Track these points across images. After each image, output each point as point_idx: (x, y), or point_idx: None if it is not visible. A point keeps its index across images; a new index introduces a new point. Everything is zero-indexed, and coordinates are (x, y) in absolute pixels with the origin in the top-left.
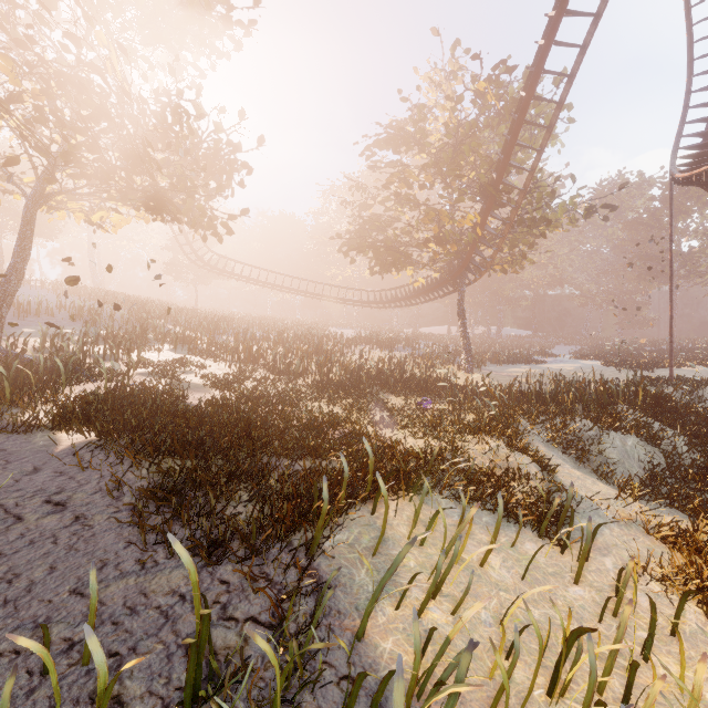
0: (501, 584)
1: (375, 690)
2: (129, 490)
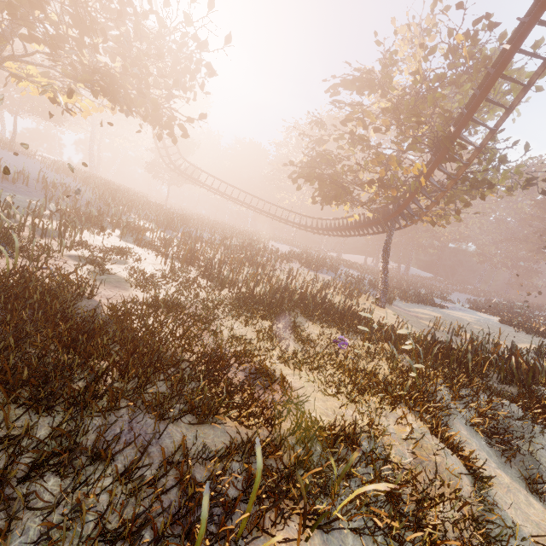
0: None
1: None
2: None
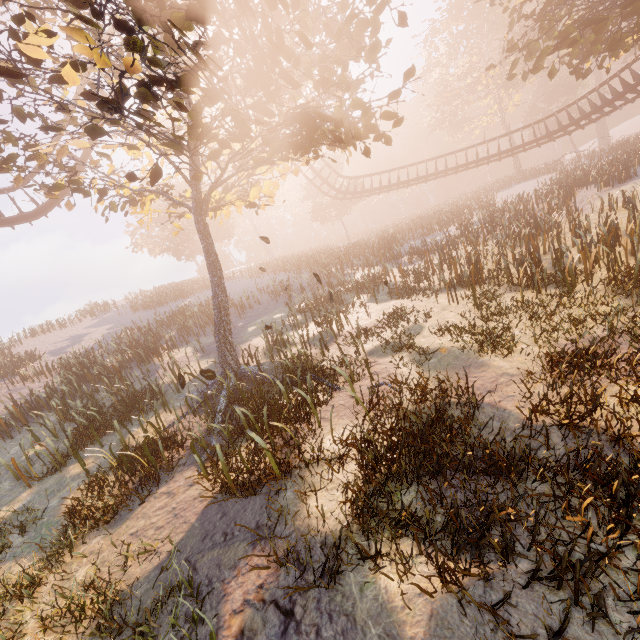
0: None
1: None
2: None
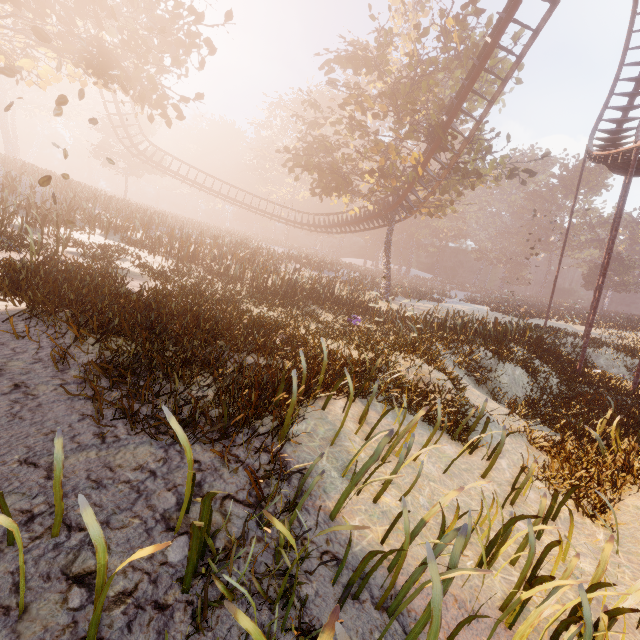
0: (430, 476)
1: (353, 564)
2: (80, 363)
